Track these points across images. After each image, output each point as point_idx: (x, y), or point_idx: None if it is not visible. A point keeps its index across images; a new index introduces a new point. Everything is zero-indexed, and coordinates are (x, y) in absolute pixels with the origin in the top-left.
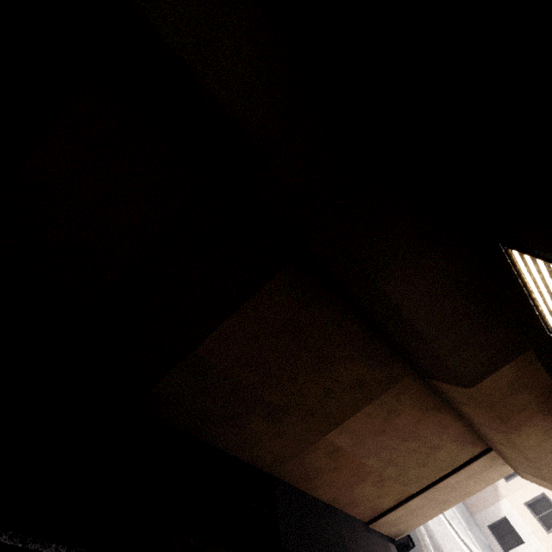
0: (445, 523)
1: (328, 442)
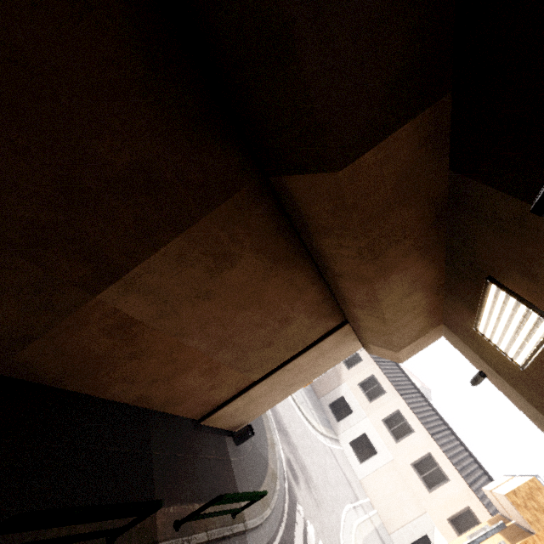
0: (294, 408)
1: (105, 308)
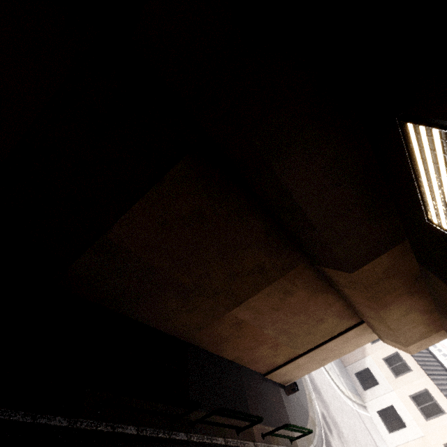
0: (324, 373)
1: (232, 316)
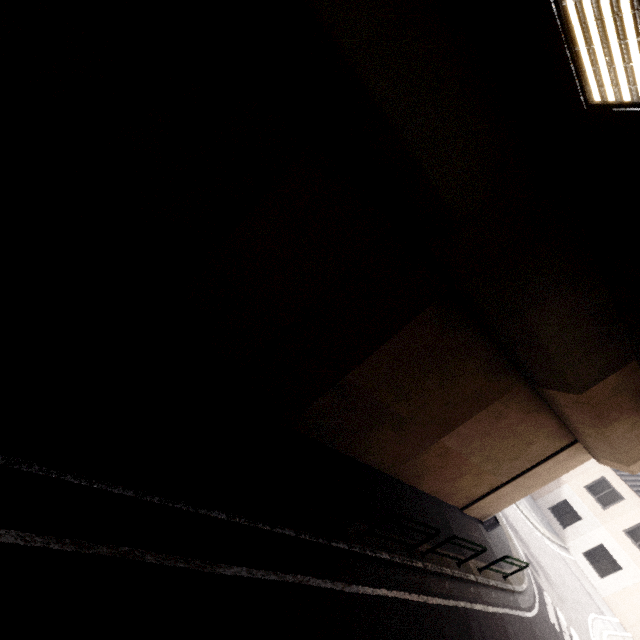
0: (514, 508)
1: (441, 444)
